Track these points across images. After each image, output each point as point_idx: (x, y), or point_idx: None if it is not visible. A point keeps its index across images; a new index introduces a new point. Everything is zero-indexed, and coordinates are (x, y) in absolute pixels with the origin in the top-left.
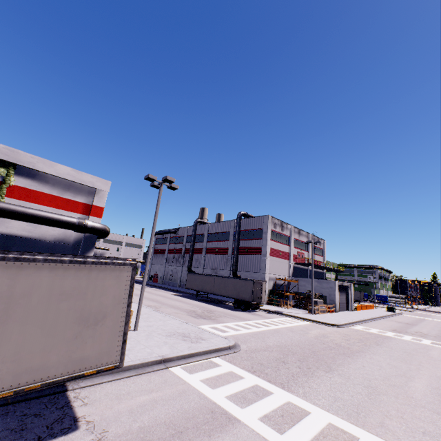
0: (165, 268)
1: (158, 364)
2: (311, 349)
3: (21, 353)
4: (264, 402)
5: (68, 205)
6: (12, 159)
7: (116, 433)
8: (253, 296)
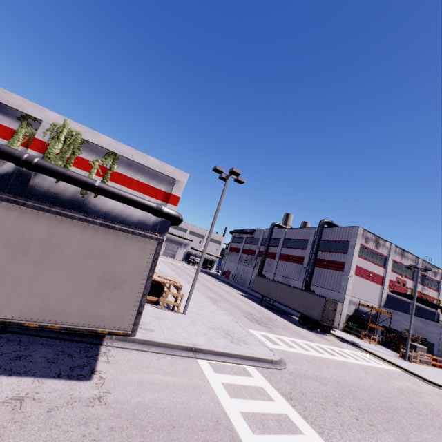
0: (237, 266)
1: (187, 351)
2: (386, 402)
3: (49, 294)
4: (285, 439)
5: (152, 192)
6: (117, 151)
7: (116, 398)
8: (323, 316)
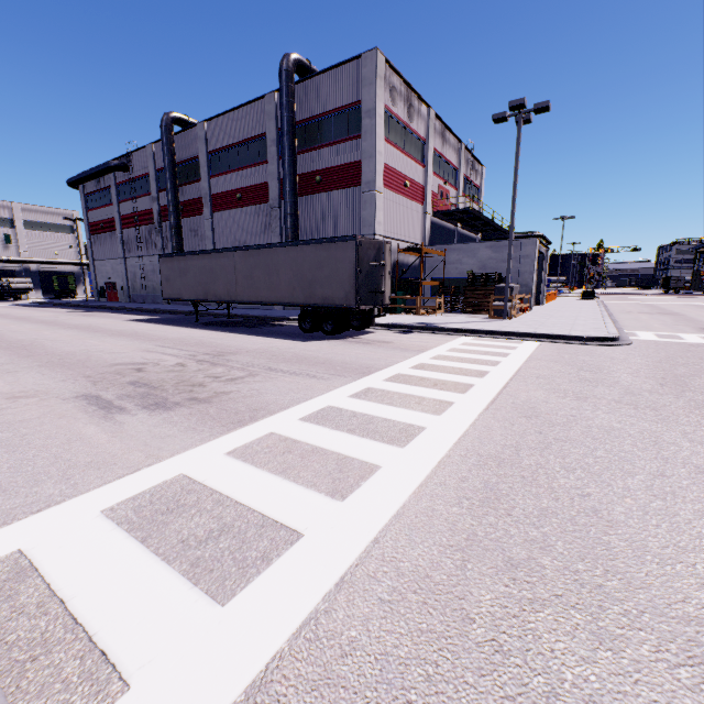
0: (125, 265)
1: None
2: None
3: None
4: None
5: None
6: None
7: None
8: (358, 290)
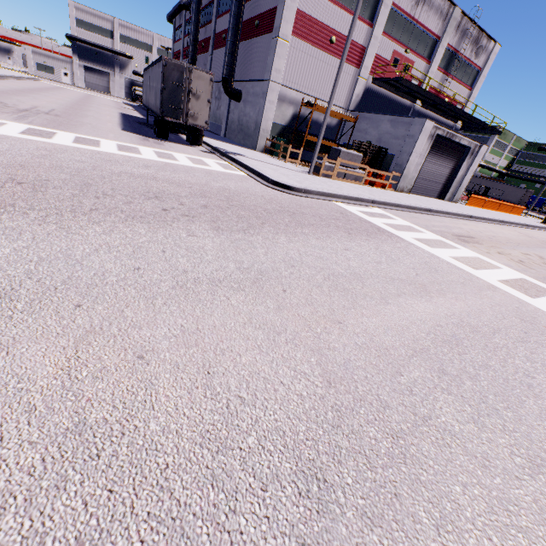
0: None
1: None
2: None
3: None
4: None
5: None
6: None
7: None
8: (162, 103)
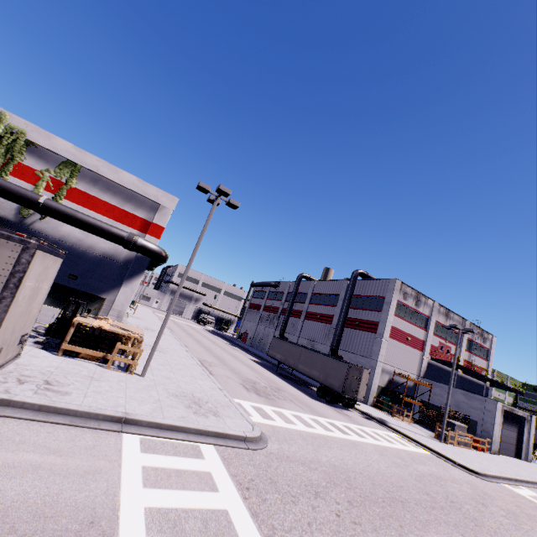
0: (256, 327)
1: (113, 422)
2: (393, 492)
3: None
4: None
5: (126, 218)
6: (78, 160)
7: None
8: (344, 386)
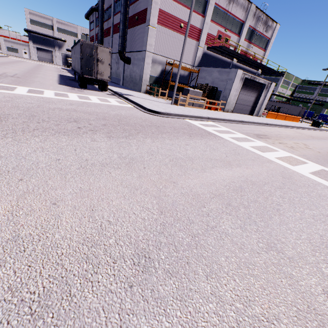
0: None
1: None
2: None
3: None
4: None
5: None
6: None
7: None
8: (81, 67)
